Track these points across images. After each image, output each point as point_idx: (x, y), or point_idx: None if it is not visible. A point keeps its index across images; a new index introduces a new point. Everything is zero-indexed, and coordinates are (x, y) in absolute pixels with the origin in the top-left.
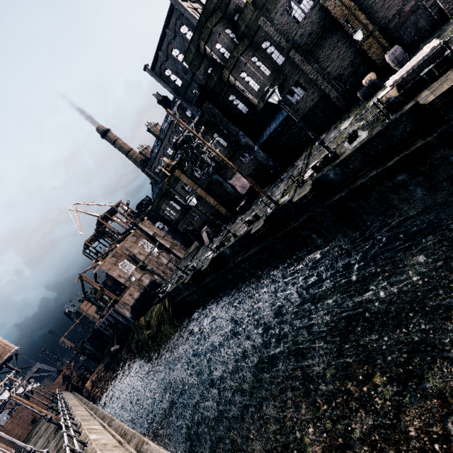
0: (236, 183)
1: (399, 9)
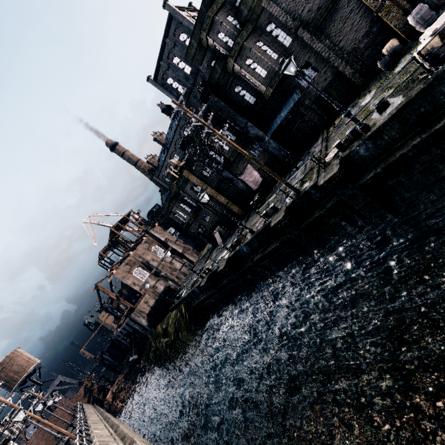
0: (247, 179)
1: None
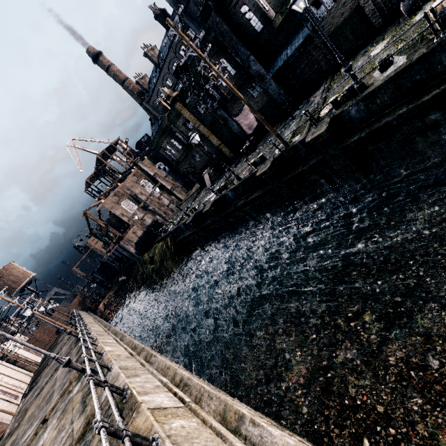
0: (242, 121)
1: None
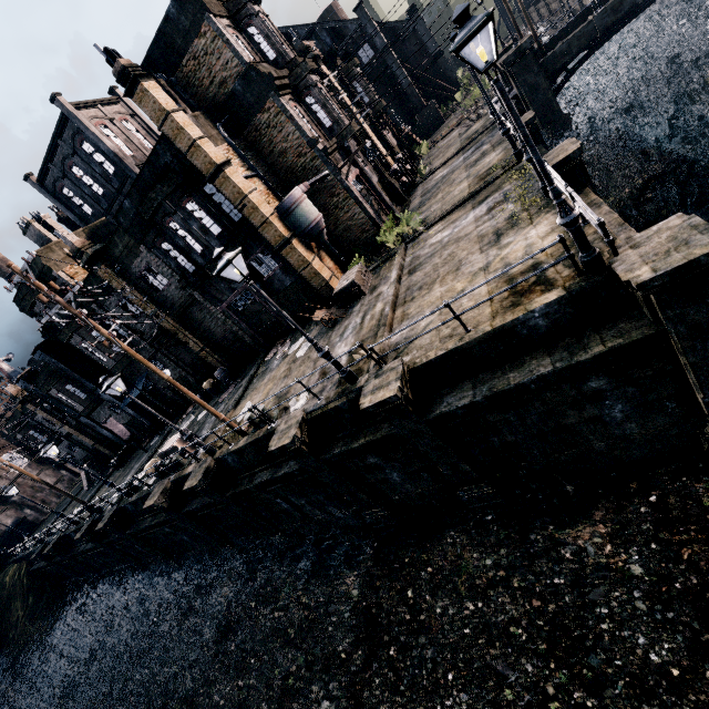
0: (114, 428)
1: (225, 335)
